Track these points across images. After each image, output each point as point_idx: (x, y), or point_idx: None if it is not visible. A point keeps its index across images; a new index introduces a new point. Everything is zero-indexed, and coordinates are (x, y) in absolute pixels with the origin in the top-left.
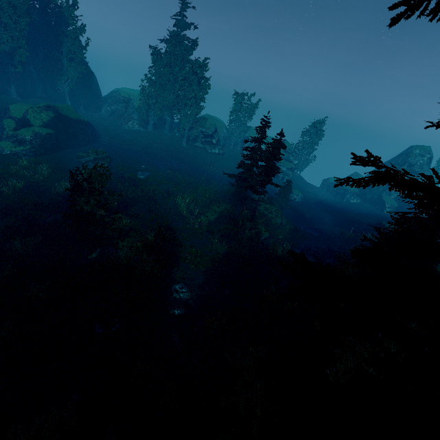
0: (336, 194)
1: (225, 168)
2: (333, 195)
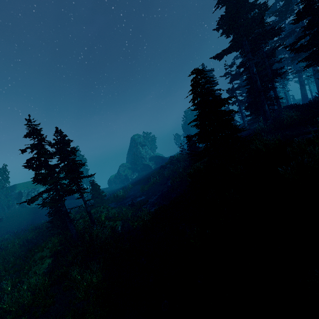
0: (122, 181)
1: (15, 228)
2: (121, 183)
